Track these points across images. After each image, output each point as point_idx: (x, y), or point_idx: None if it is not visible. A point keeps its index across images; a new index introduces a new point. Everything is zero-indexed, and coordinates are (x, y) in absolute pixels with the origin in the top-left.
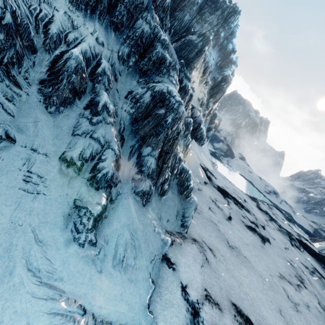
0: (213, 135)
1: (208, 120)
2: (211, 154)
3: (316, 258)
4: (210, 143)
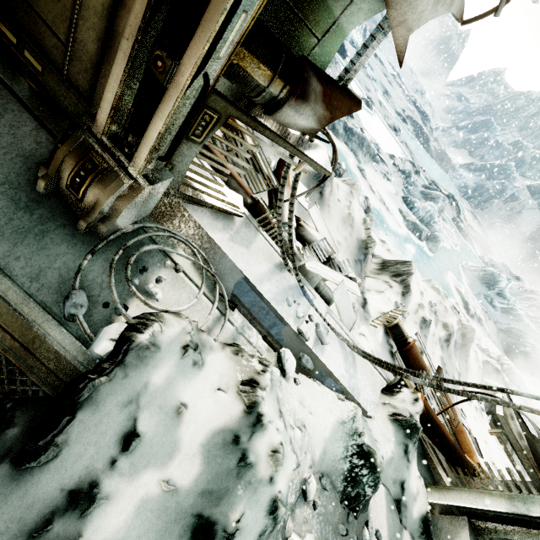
0: None
1: None
2: None
3: (419, 111)
4: None
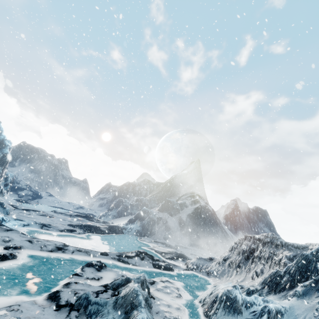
0: (13, 187)
1: (3, 180)
2: (17, 201)
3: (83, 217)
4: (14, 194)
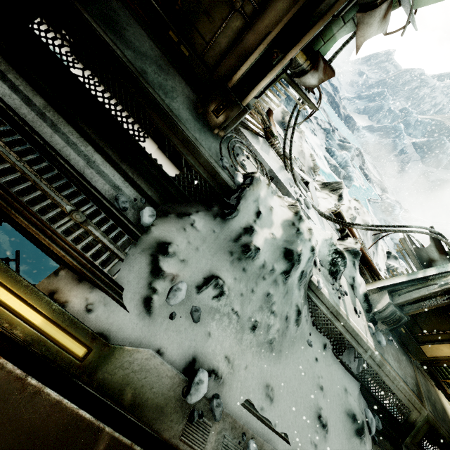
0: None
1: None
2: None
3: (330, 84)
4: None
